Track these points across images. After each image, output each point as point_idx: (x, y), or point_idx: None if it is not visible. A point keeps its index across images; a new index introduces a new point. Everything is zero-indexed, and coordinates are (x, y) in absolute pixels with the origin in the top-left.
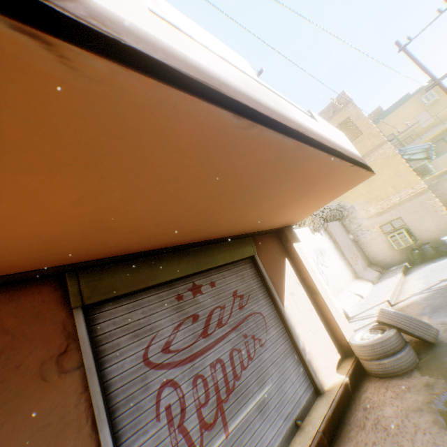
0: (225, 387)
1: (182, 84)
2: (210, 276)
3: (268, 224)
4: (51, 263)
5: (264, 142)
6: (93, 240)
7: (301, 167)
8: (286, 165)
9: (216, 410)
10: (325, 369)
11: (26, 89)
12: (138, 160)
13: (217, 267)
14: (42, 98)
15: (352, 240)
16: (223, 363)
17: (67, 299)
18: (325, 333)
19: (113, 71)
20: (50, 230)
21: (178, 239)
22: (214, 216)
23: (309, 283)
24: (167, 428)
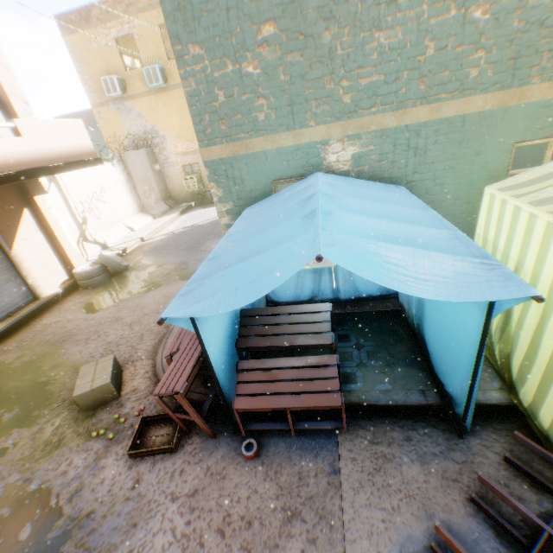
0: None
1: None
2: None
3: None
4: None
5: None
6: None
7: None
8: None
9: None
10: (49, 286)
11: None
12: None
13: None
14: None
15: (157, 171)
16: None
17: None
18: (58, 265)
19: None
20: None
21: None
22: None
23: (50, 230)
24: None
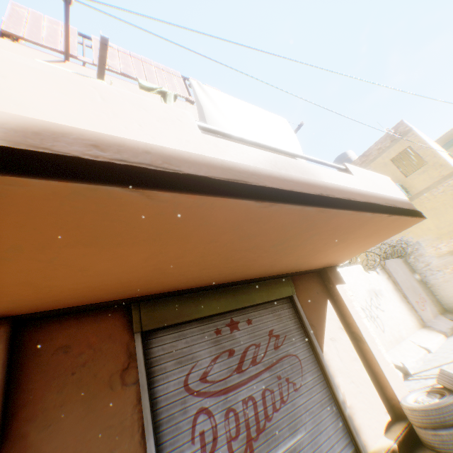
0: (255, 426)
1: (217, 190)
2: (247, 313)
3: (307, 266)
4: (122, 296)
5: (286, 212)
6: (153, 281)
7: (329, 223)
8: (312, 223)
9: (245, 446)
10: (369, 429)
11: (128, 211)
12: (187, 233)
13: (254, 305)
14: (135, 213)
15: (418, 281)
16: (255, 401)
17: (130, 325)
18: (371, 387)
19: (174, 196)
20: (126, 276)
21: (219, 279)
22: (249, 262)
23: (354, 329)
24: (200, 452)
